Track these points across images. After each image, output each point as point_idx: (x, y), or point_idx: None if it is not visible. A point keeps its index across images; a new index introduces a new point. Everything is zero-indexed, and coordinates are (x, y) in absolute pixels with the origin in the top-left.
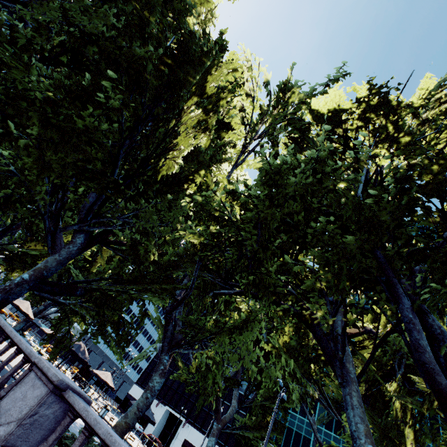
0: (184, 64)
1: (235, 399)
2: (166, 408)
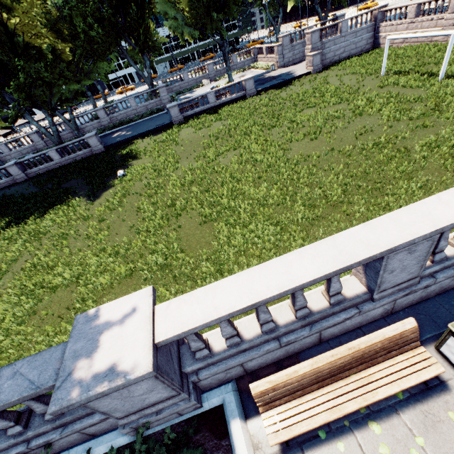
0: None
1: None
2: None
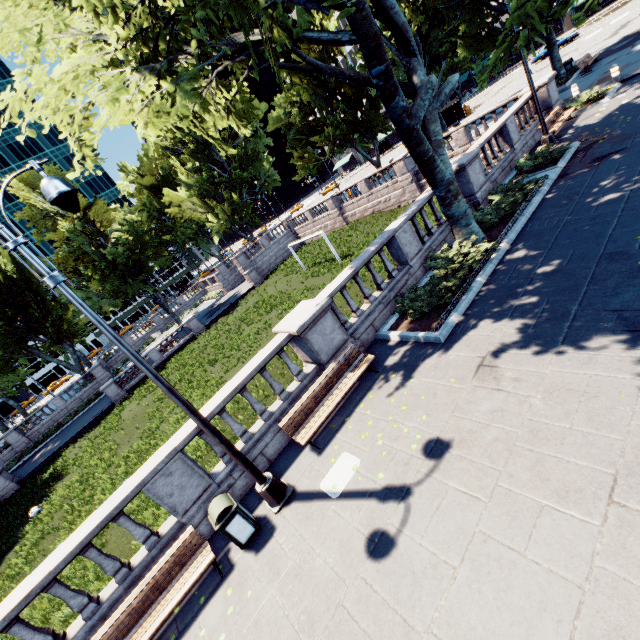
0: None
1: None
2: None
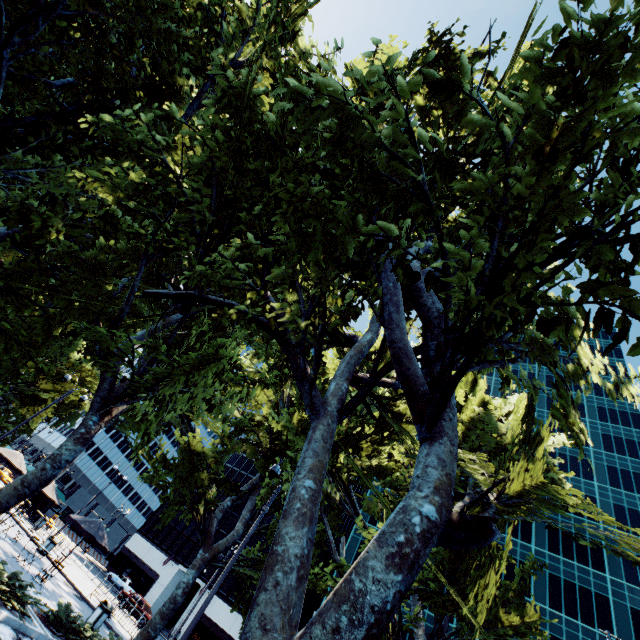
0: None
1: (240, 522)
2: (179, 568)
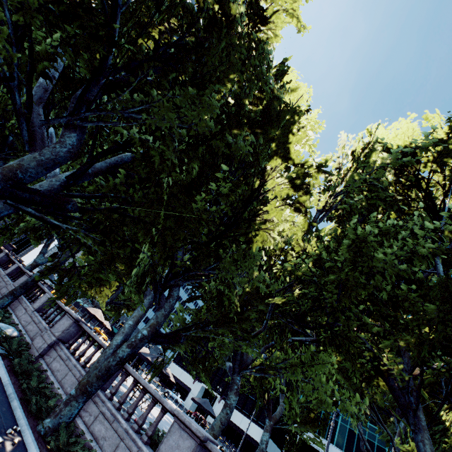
0: (267, 129)
1: (282, 399)
2: (202, 385)
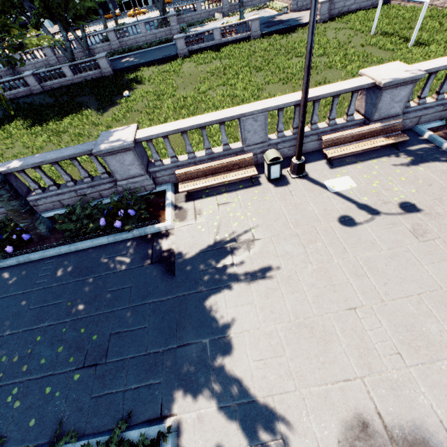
0: None
1: None
2: None
